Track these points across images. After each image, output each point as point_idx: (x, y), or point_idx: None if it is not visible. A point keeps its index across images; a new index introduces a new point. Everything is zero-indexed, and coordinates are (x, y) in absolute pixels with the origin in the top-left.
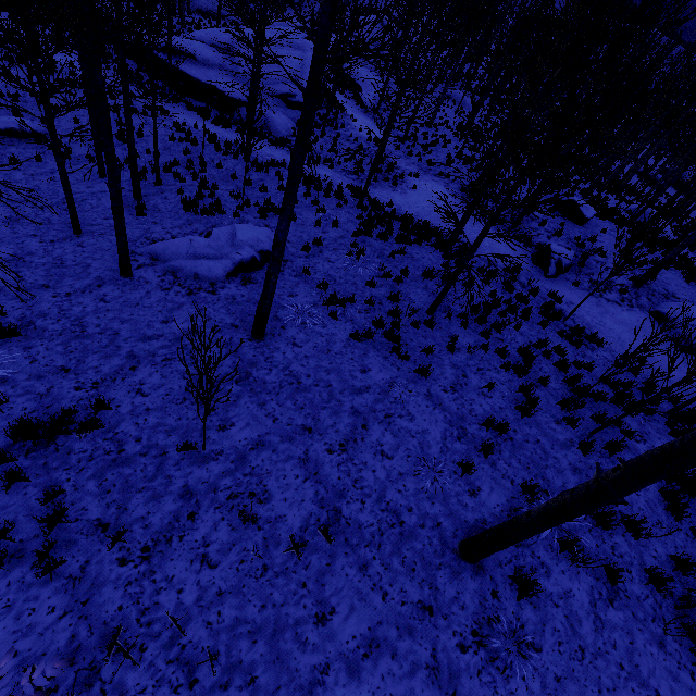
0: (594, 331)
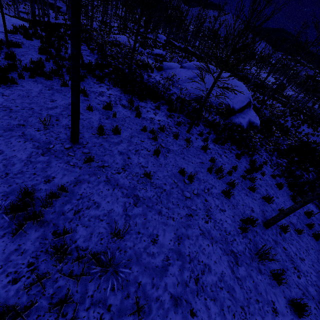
0: None
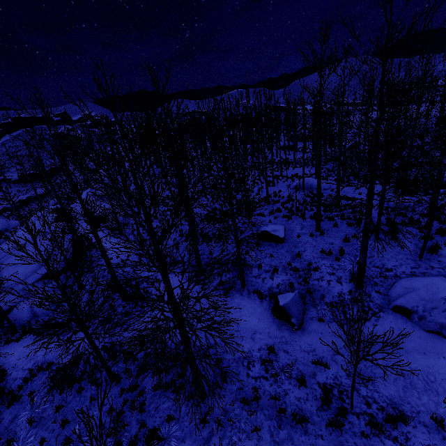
0: (379, 386)
